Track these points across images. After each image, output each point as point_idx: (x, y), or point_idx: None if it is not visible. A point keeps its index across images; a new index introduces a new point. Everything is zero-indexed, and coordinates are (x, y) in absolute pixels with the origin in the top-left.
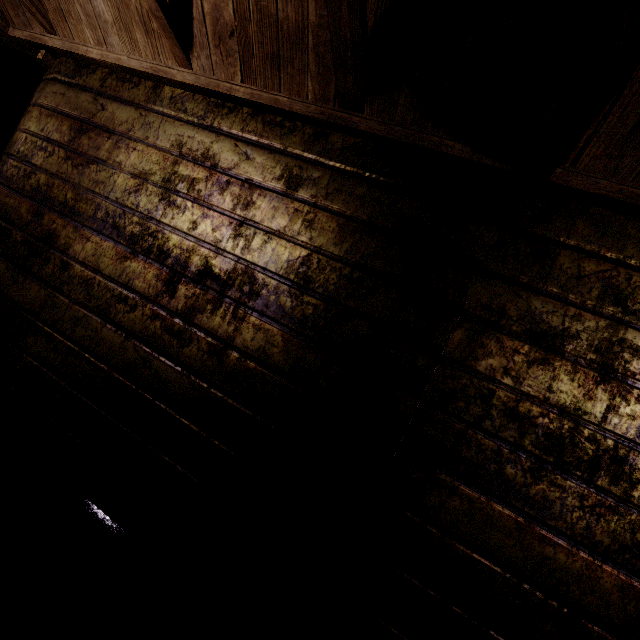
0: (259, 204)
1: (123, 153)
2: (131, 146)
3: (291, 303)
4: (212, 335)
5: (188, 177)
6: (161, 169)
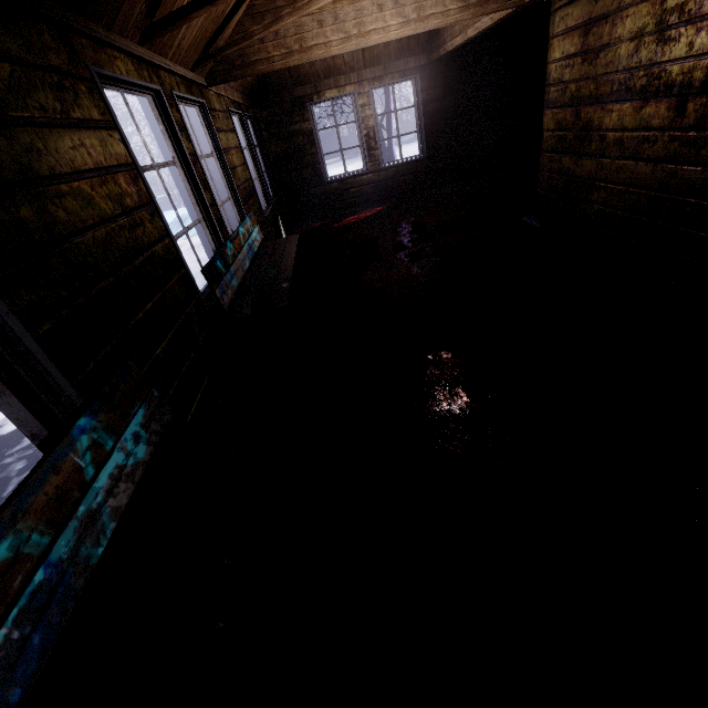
0: None
1: (619, 27)
2: (623, 17)
3: None
4: None
5: (676, 7)
6: (651, 17)
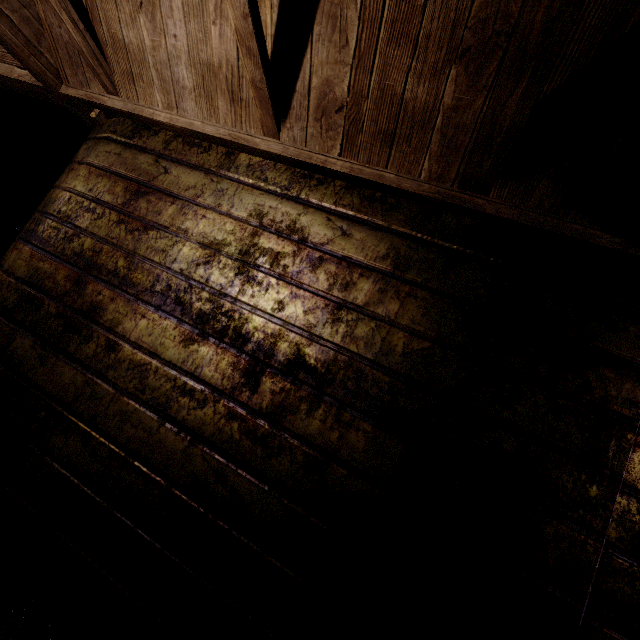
0: (361, 285)
1: (190, 220)
2: (200, 213)
3: (412, 406)
4: (309, 443)
5: (271, 250)
6: (237, 240)
